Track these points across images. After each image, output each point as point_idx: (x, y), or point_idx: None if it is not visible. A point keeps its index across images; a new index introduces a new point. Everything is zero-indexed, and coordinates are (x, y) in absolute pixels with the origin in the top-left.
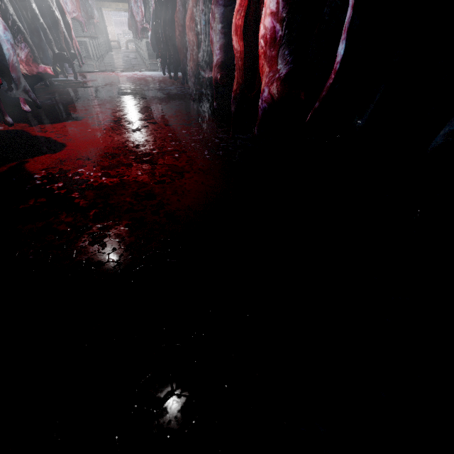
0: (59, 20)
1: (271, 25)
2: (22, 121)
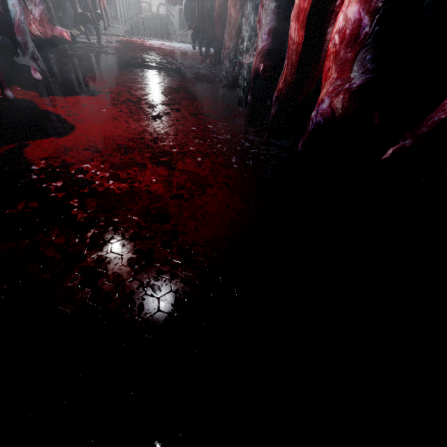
0: None
1: (356, 16)
2: (32, 89)
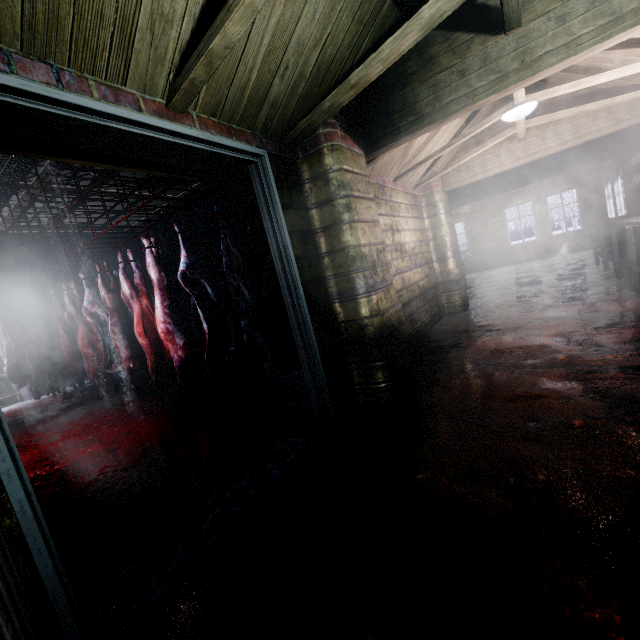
0: None
1: (164, 327)
2: None
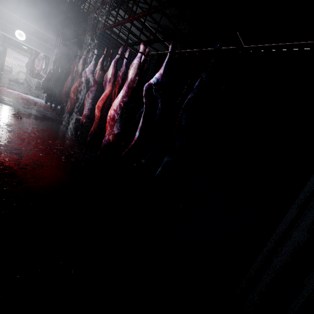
0: None
1: (113, 113)
2: None
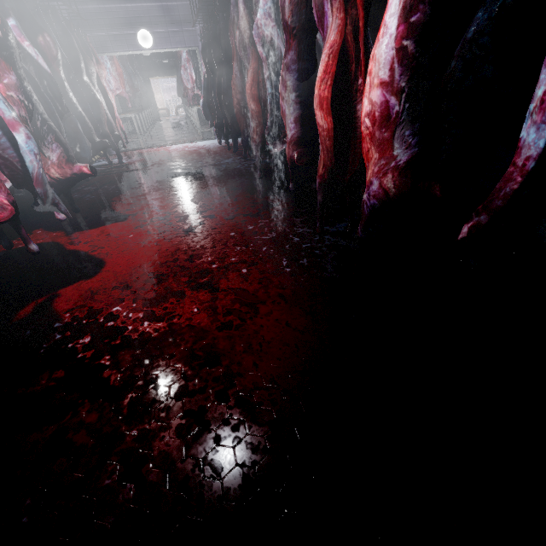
0: (100, 104)
1: (380, 99)
2: (53, 229)
